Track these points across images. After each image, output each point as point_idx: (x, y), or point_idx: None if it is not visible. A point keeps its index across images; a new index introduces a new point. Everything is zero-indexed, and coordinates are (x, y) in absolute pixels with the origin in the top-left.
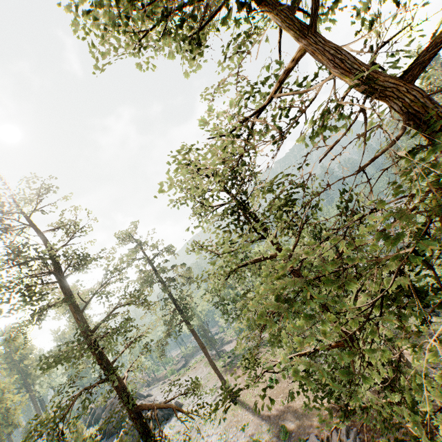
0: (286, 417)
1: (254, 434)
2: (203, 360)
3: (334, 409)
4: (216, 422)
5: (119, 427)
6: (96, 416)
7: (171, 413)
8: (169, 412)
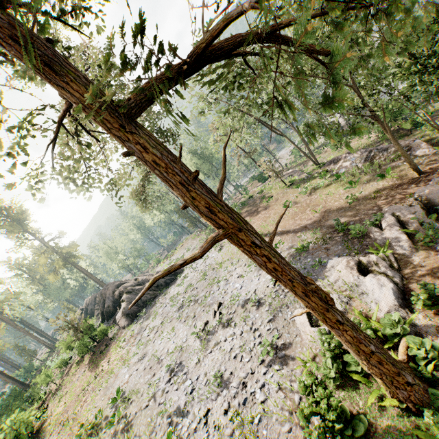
0: (329, 218)
1: (293, 246)
2: (189, 238)
3: (397, 185)
4: (234, 260)
5: (118, 305)
6: (89, 312)
7: (174, 278)
8: (171, 278)
